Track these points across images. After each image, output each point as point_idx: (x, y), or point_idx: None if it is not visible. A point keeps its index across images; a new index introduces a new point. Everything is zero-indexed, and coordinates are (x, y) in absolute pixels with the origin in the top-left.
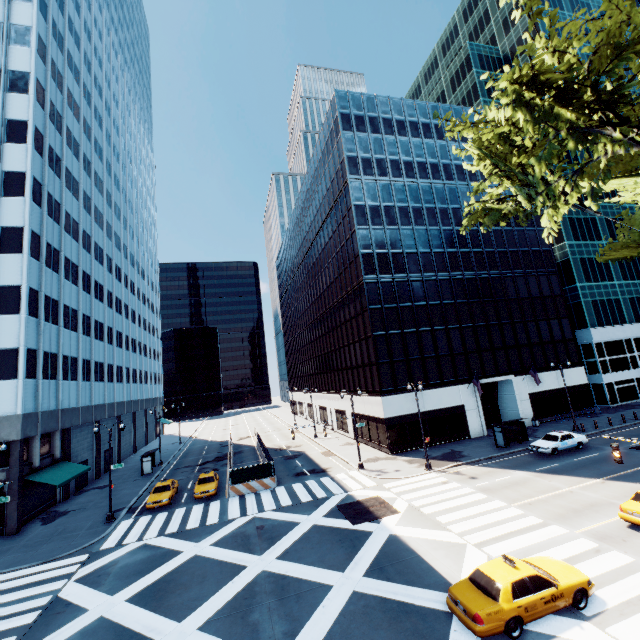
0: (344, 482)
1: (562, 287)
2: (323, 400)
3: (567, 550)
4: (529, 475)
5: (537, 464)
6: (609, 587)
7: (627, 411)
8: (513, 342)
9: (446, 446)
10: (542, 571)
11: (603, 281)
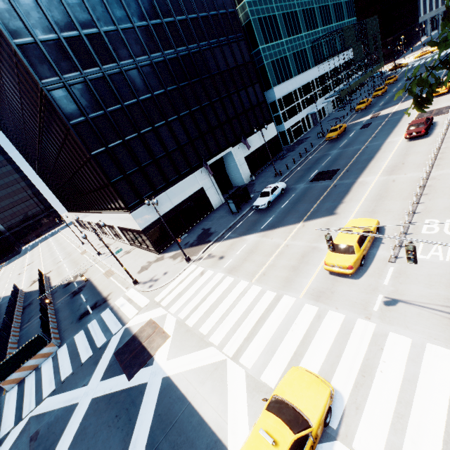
0: (122, 311)
1: (250, 52)
2: (94, 218)
3: (300, 328)
4: (258, 237)
5: (261, 222)
6: (339, 368)
7: (300, 146)
8: (225, 118)
9: (199, 226)
10: (294, 409)
11: (276, 40)
